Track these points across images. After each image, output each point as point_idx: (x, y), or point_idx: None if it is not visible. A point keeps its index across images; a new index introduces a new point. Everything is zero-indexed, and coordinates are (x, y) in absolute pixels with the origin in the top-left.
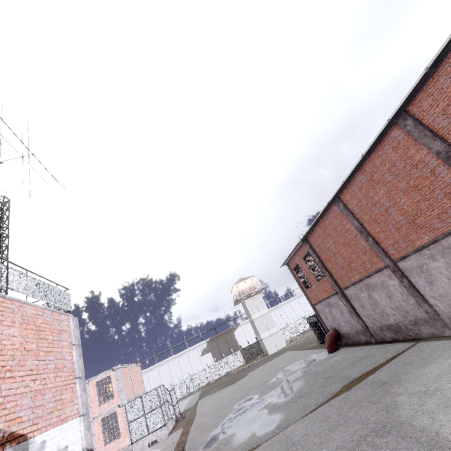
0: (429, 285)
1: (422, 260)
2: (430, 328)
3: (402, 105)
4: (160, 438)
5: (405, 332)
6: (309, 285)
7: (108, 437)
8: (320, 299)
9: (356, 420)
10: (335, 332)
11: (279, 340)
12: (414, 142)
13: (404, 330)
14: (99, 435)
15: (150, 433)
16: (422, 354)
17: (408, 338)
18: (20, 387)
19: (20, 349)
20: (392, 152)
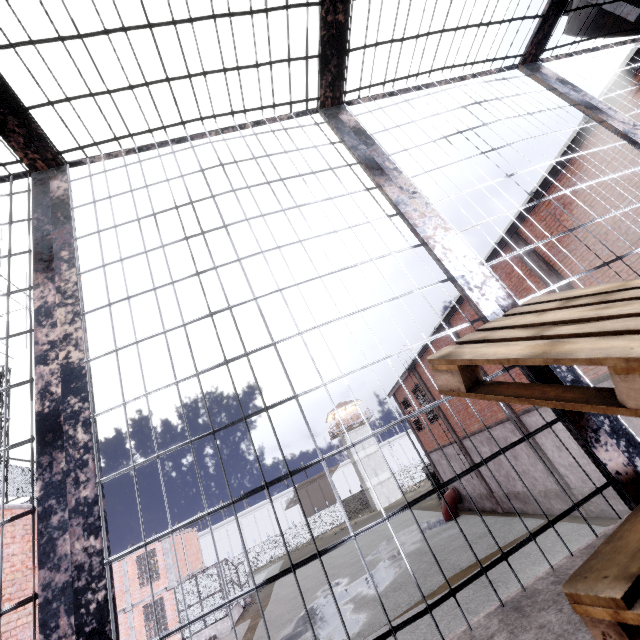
0: (558, 450)
1: (548, 418)
2: (562, 503)
3: (511, 227)
4: (220, 633)
5: (535, 504)
6: (421, 427)
7: (152, 631)
8: (435, 446)
9: (445, 636)
10: (454, 493)
11: (392, 490)
12: (528, 272)
13: (533, 501)
14: (141, 628)
15: (207, 625)
16: (545, 541)
17: (538, 513)
18: (21, 617)
19: (22, 569)
20: (505, 279)
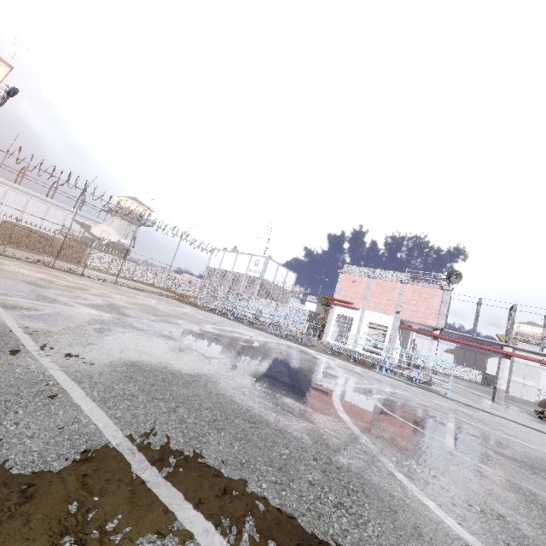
0: None
1: None
2: None
3: None
4: None
5: None
6: None
7: None
8: None
9: None
10: None
11: (529, 393)
12: None
13: None
14: None
15: None
16: None
17: None
18: None
19: None
20: None
